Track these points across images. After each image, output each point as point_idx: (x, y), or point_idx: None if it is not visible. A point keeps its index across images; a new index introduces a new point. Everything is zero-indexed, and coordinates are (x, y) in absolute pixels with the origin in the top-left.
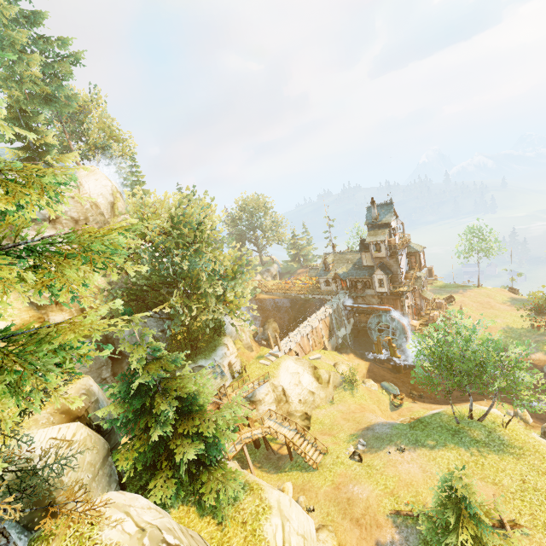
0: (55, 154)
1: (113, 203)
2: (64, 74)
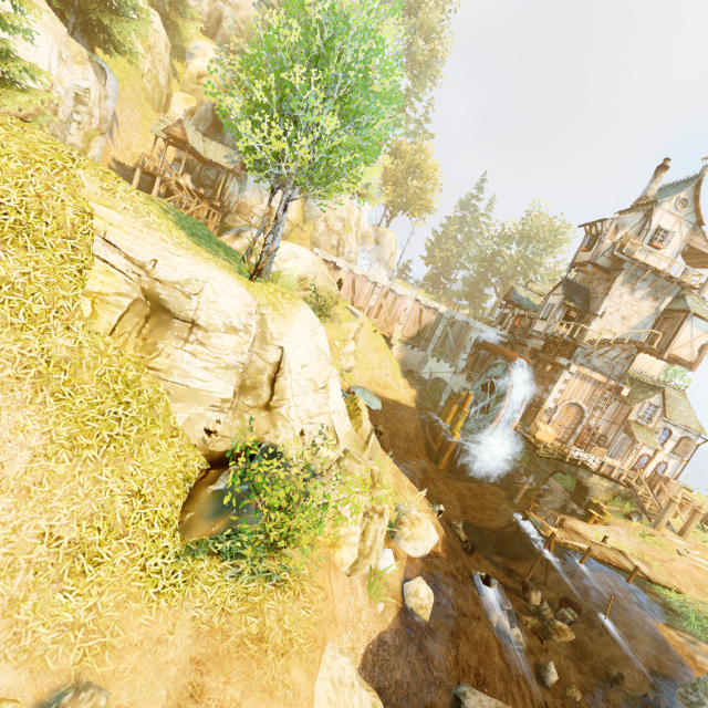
0: None
1: None
2: None
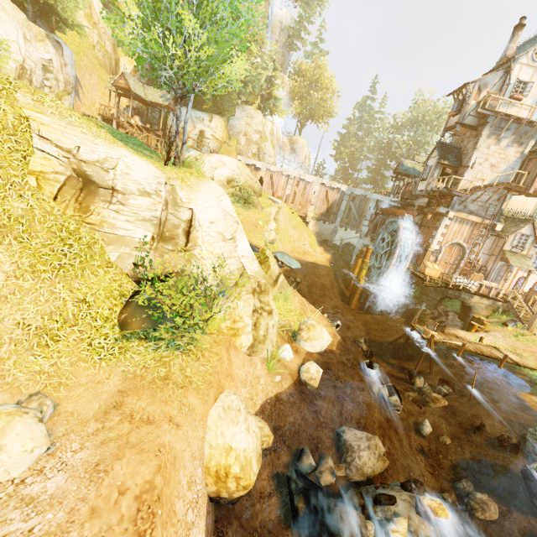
0: None
1: None
2: None
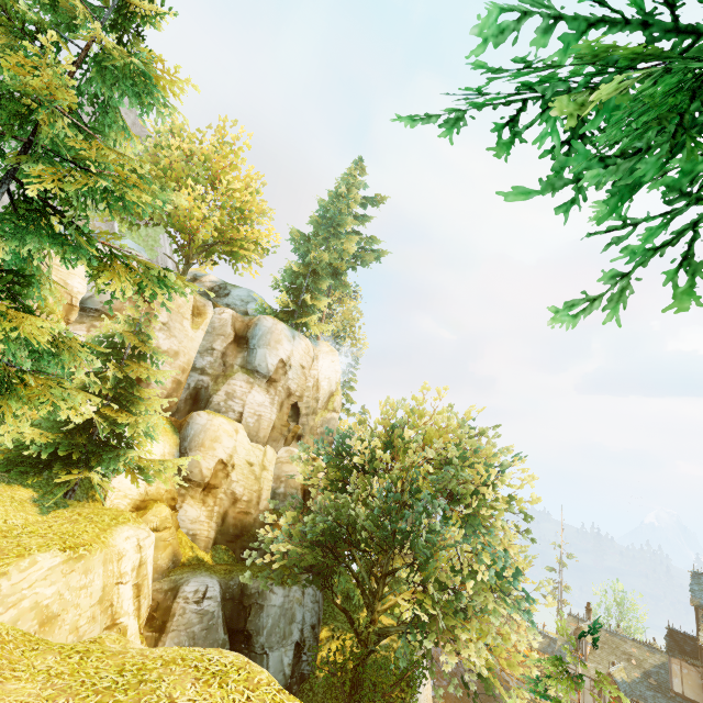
0: (317, 318)
1: (332, 393)
2: (364, 261)
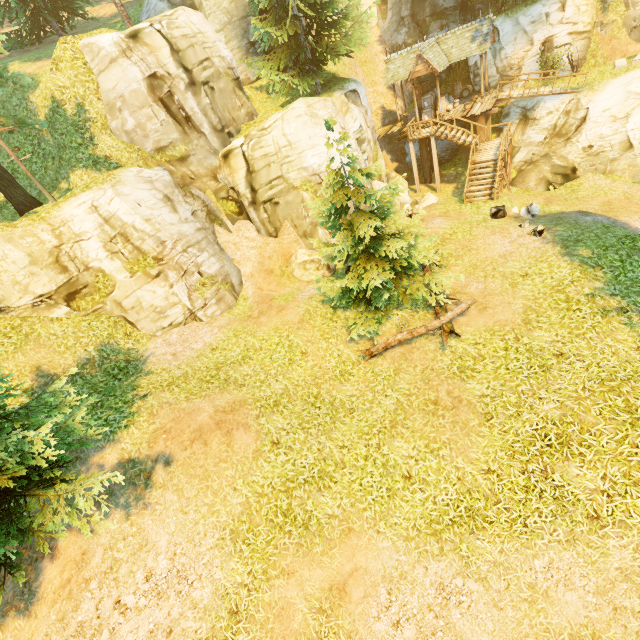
0: None
1: None
2: None
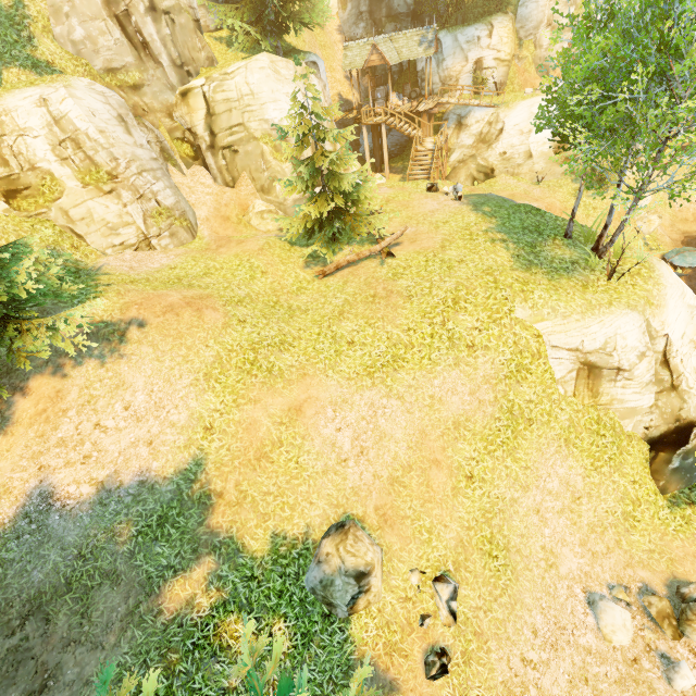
0: None
1: None
2: None
